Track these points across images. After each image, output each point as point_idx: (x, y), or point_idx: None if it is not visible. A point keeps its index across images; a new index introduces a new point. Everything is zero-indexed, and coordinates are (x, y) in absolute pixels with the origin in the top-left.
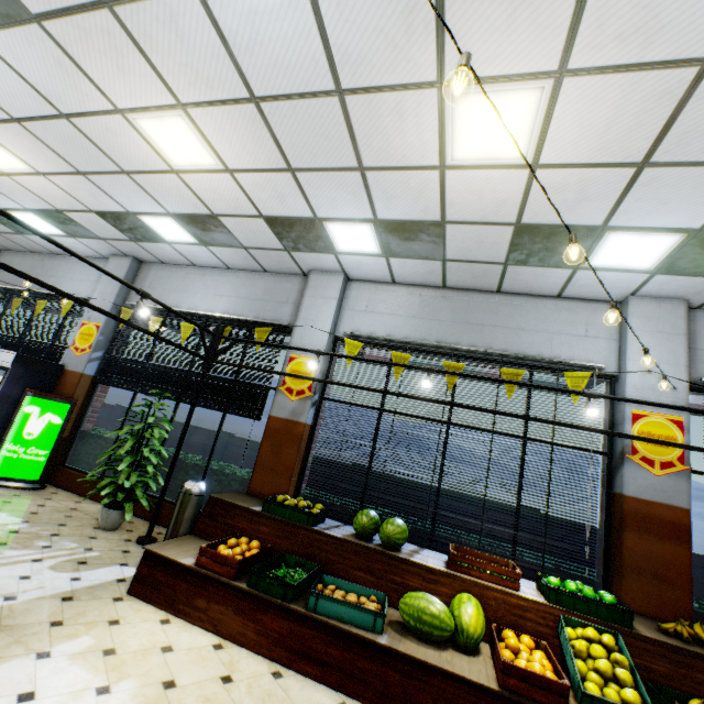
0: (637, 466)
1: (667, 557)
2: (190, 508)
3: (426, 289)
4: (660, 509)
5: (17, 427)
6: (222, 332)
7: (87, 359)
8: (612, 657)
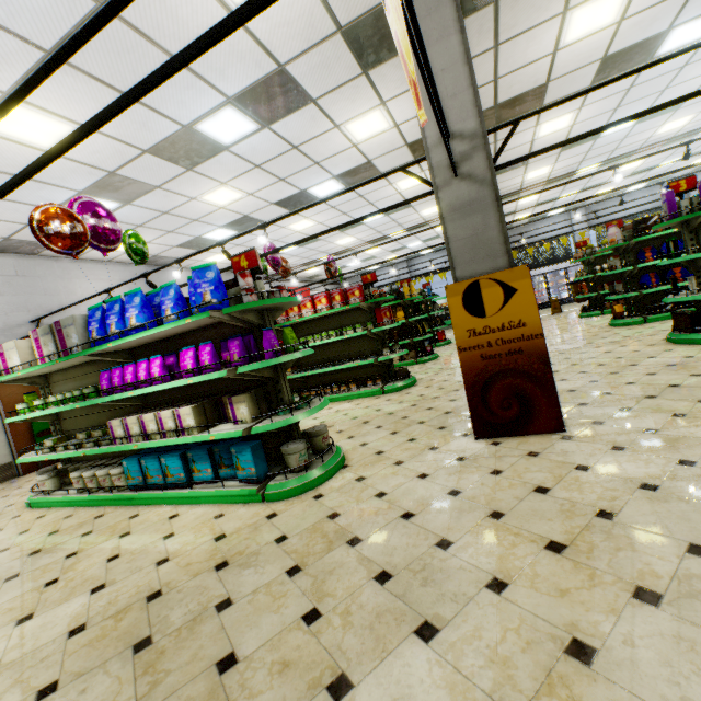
0: None
1: None
2: None
3: None
4: None
5: None
6: None
7: None
8: None
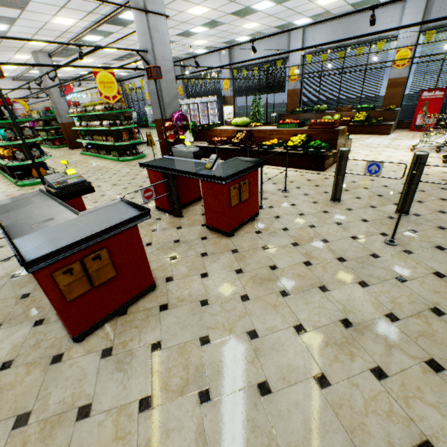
0: (394, 69)
1: (396, 92)
2: (274, 120)
3: (333, 22)
4: (398, 80)
5: (225, 115)
6: (268, 69)
7: (230, 91)
8: (362, 115)
